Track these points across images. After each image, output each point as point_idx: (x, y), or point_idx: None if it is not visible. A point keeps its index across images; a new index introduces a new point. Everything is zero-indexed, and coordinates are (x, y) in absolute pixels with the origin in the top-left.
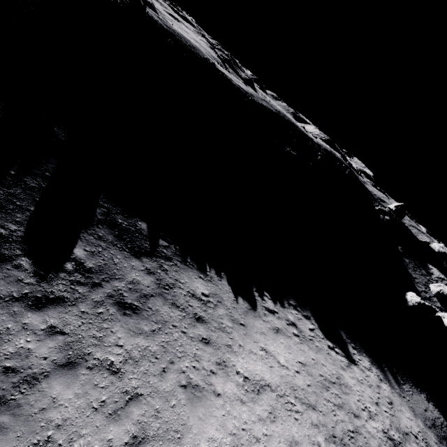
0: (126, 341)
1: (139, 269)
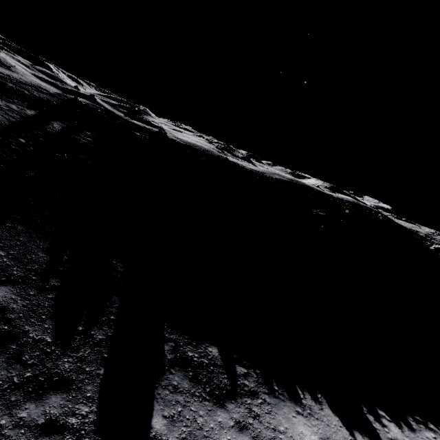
0: None
1: (228, 425)
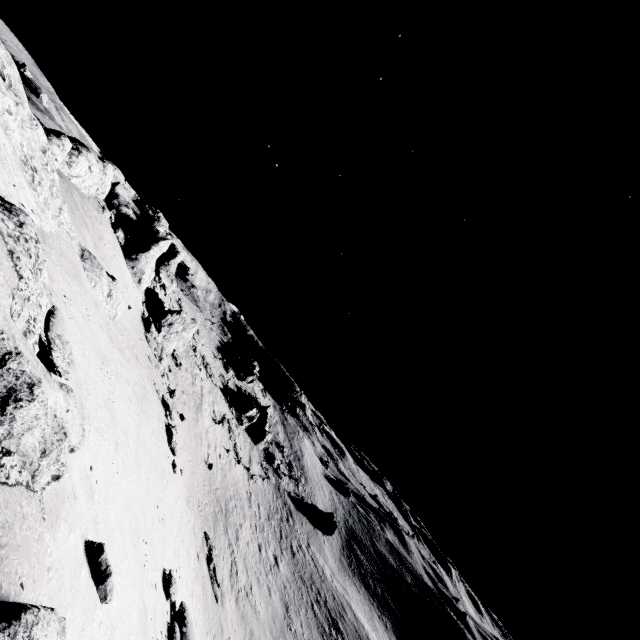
0: (387, 637)
1: None
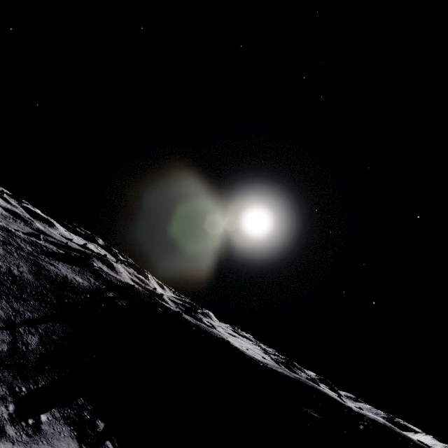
0: None
1: None
